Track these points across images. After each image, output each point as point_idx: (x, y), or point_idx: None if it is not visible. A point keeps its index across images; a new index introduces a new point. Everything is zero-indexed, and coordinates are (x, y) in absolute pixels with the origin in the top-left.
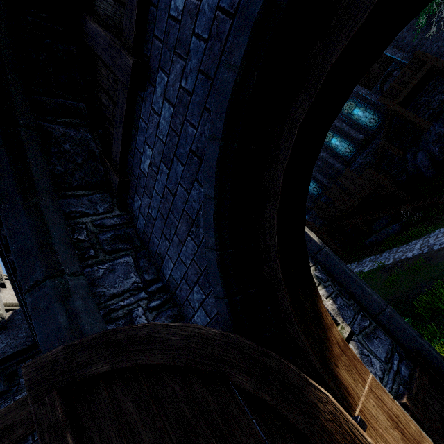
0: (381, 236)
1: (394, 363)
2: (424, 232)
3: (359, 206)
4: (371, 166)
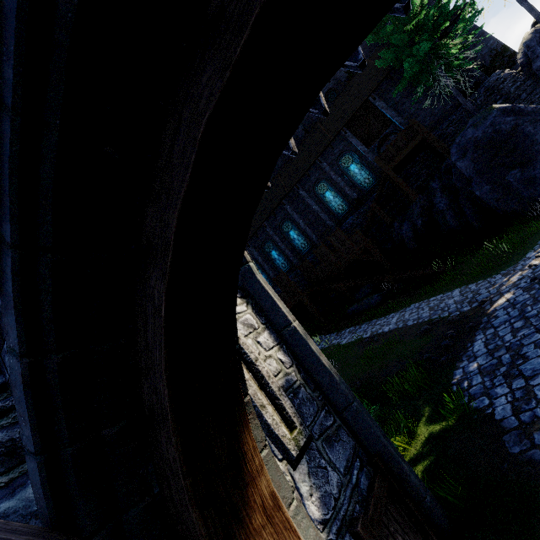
0: (363, 305)
1: (354, 474)
2: (401, 306)
3: (345, 270)
4: (361, 229)
